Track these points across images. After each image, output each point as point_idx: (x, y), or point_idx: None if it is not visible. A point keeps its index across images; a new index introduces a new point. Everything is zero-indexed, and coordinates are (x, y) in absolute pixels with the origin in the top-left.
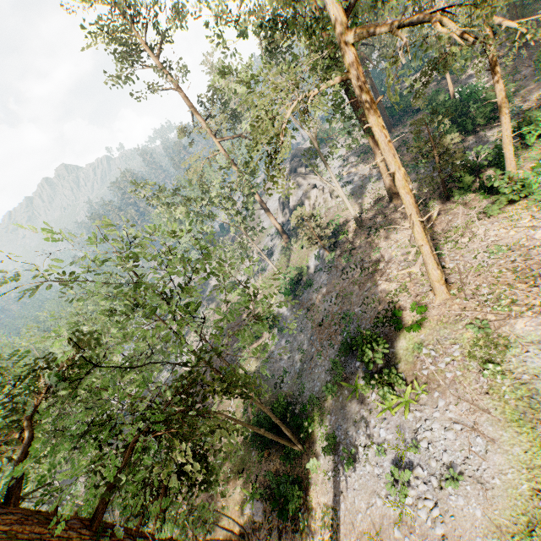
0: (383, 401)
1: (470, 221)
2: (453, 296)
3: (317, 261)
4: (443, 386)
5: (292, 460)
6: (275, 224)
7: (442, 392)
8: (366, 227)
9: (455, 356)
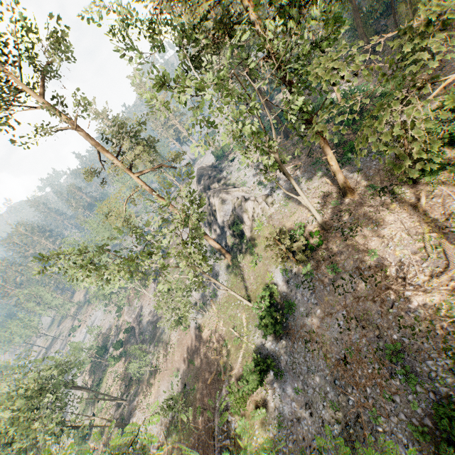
0: None
1: None
2: None
3: (284, 276)
4: None
5: None
6: (215, 245)
7: None
8: (334, 229)
9: None
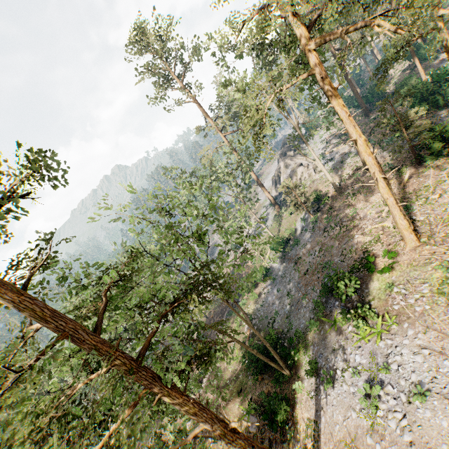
0: (358, 332)
1: (440, 180)
2: (422, 243)
3: (303, 224)
4: (412, 318)
5: (281, 384)
6: (269, 196)
7: (411, 323)
8: (344, 193)
9: (423, 293)
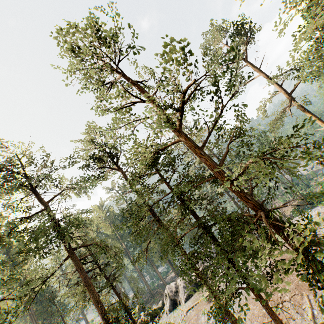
0: None
1: None
2: None
3: None
4: None
5: None
6: None
7: None
8: None
9: None
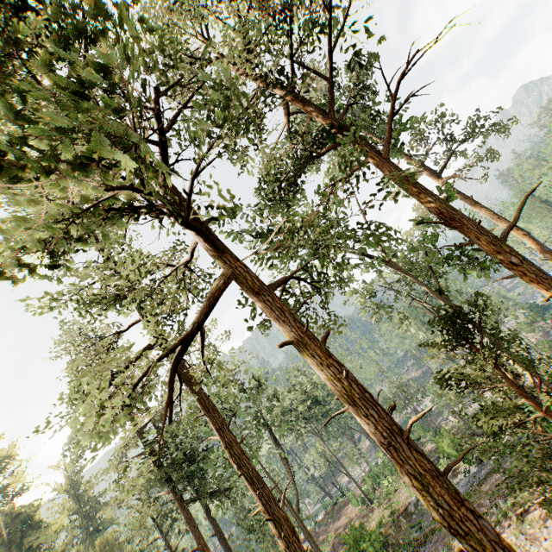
0: None
1: None
2: None
3: None
4: None
5: None
6: None
7: None
8: None
9: None
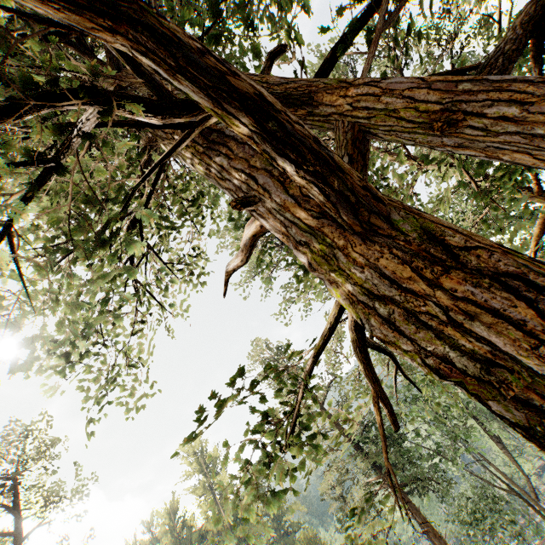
0: None
1: None
2: None
3: None
4: None
5: None
6: None
7: None
8: None
9: None
